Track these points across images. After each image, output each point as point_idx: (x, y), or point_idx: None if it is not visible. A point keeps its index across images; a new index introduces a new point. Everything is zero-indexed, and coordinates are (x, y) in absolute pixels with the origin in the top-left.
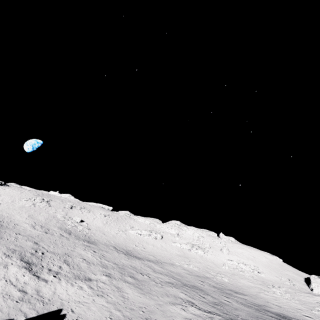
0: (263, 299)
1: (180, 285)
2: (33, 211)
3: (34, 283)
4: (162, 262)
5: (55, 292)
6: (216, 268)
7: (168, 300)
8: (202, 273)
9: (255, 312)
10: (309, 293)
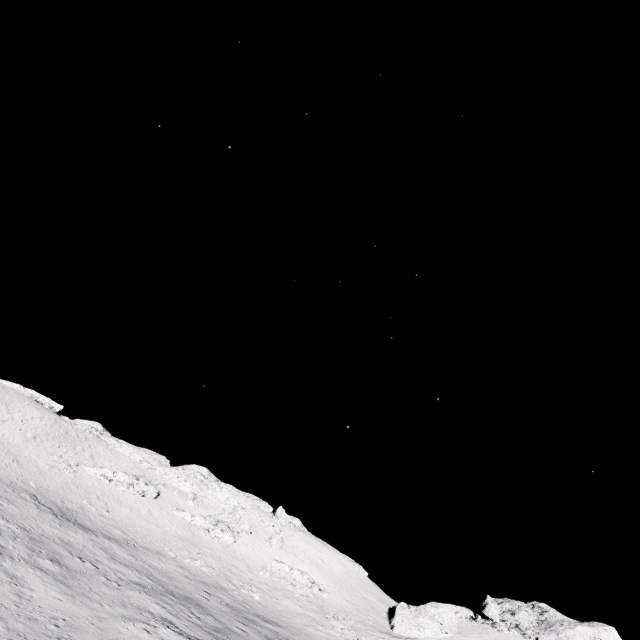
0: (309, 637)
1: (159, 591)
2: None
3: None
4: (138, 545)
5: None
6: (246, 574)
7: (123, 612)
8: (215, 579)
9: None
10: (387, 633)
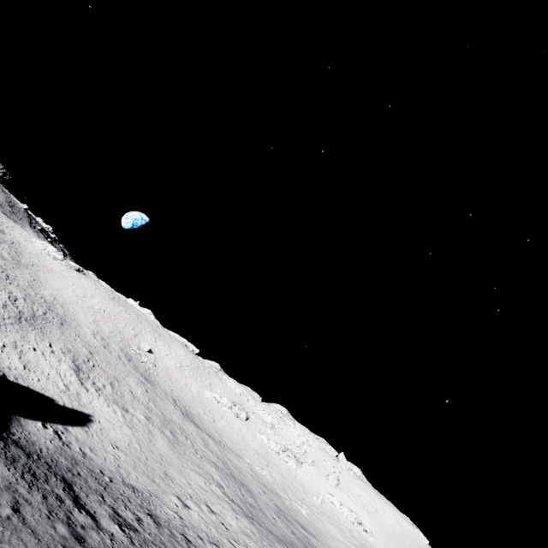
0: None
1: (225, 472)
2: (101, 317)
3: (77, 386)
4: (226, 446)
5: (92, 402)
6: (301, 494)
7: (196, 469)
8: (274, 487)
9: (298, 543)
10: None
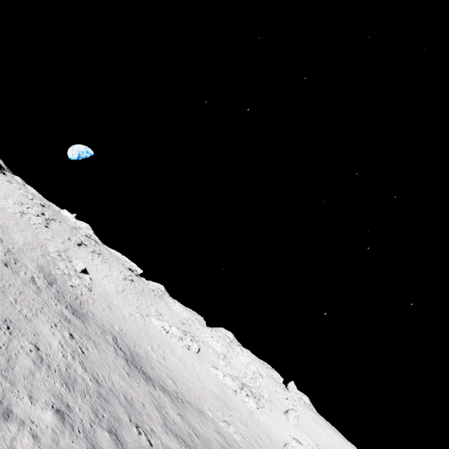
0: None
1: None
2: (14, 222)
3: None
4: (184, 400)
5: None
6: (271, 448)
7: None
8: None
9: None
10: None
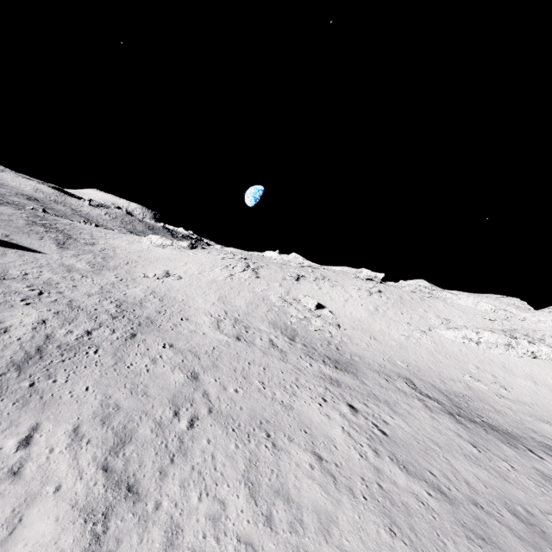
0: None
1: None
2: (228, 288)
3: None
4: None
5: None
6: None
7: None
8: None
9: None
10: None
